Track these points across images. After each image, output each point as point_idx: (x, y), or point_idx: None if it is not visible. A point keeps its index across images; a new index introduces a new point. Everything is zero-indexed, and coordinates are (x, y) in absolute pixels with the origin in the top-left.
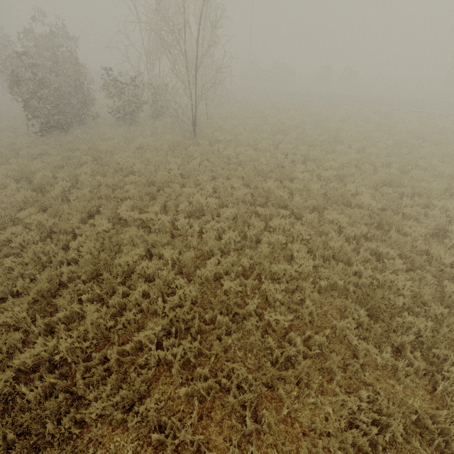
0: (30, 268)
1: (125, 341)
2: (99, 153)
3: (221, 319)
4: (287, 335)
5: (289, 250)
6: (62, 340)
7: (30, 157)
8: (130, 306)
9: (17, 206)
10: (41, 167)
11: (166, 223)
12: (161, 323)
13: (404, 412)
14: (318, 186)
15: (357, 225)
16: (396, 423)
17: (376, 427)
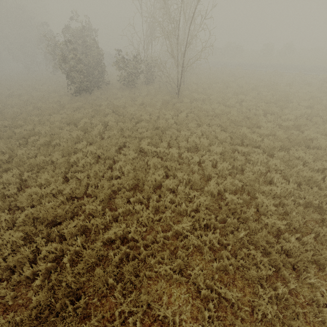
0: (93, 180)
1: (163, 230)
2: (117, 107)
3: (231, 221)
4: (278, 235)
5: (267, 177)
6: (132, 225)
7: (72, 110)
8: (162, 208)
9: (72, 140)
10: (83, 116)
11: (175, 154)
12: (189, 220)
13: None
14: (282, 132)
15: (319, 162)
16: None
17: None
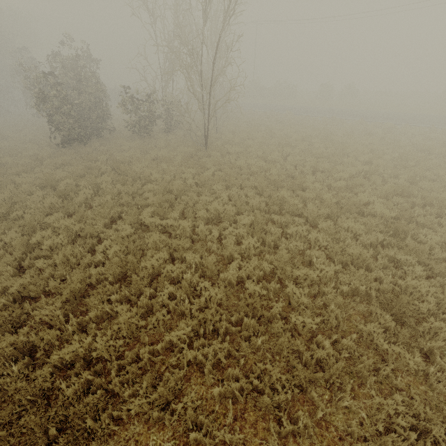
0: (61, 269)
1: (154, 341)
2: (118, 163)
3: (248, 321)
4: (313, 338)
5: (307, 256)
6: (99, 337)
7: (53, 167)
8: (157, 308)
9: (44, 211)
10: (65, 176)
11: (186, 228)
12: (190, 323)
13: (444, 417)
14: (331, 196)
15: (373, 233)
16: (437, 427)
17: (414, 432)
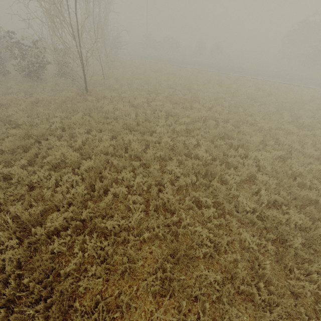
0: None
1: None
2: None
3: (35, 285)
4: (102, 292)
5: (129, 199)
6: None
7: None
8: None
9: None
10: None
11: (23, 177)
12: None
13: None
14: (168, 140)
15: (190, 175)
16: None
17: None
